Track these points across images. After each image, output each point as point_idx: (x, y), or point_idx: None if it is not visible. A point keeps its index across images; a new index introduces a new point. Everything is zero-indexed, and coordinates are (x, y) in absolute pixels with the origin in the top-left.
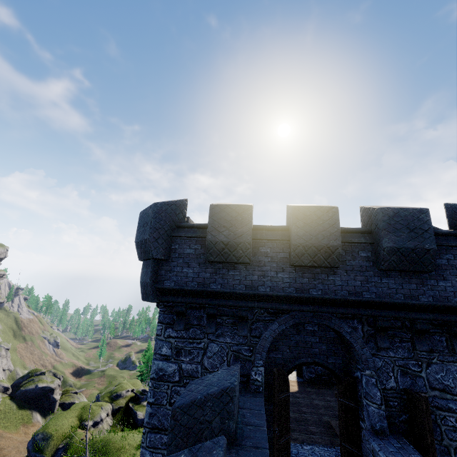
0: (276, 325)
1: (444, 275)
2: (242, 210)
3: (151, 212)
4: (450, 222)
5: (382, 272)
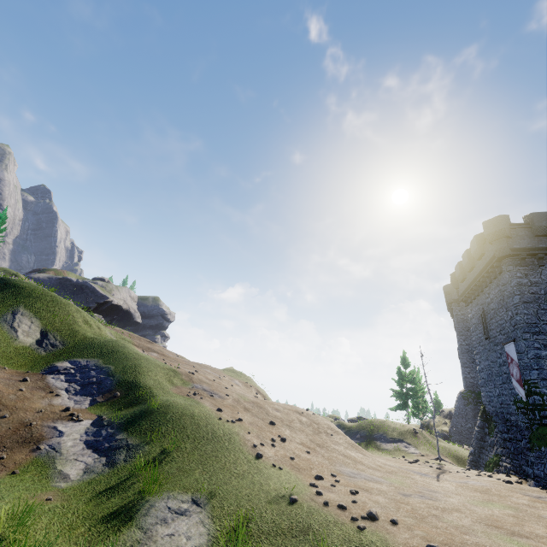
0: None
1: None
2: None
3: (500, 218)
4: None
5: None
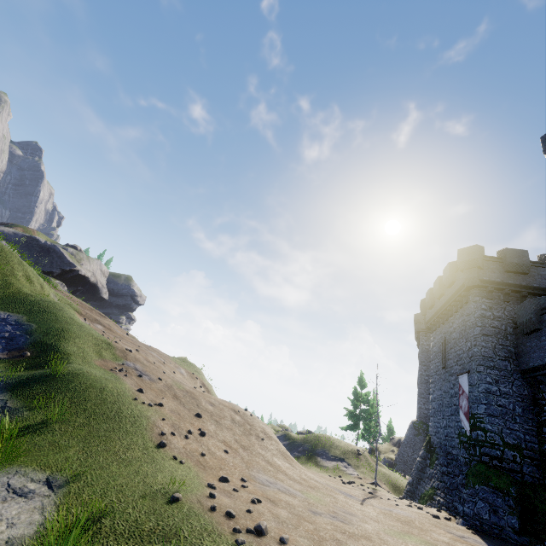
0: None
1: None
2: (523, 251)
3: (475, 248)
4: None
5: None
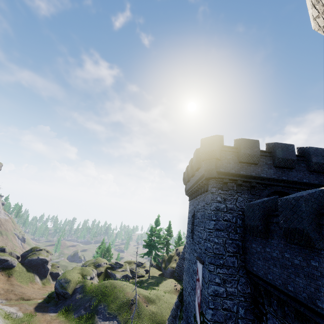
0: (266, 191)
1: None
2: (255, 141)
3: (215, 138)
4: None
5: (310, 172)
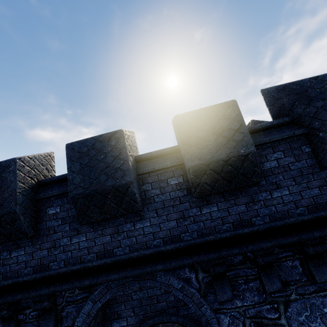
0: (89, 304)
1: (277, 182)
2: (2, 168)
3: None
4: (271, 111)
5: (200, 199)
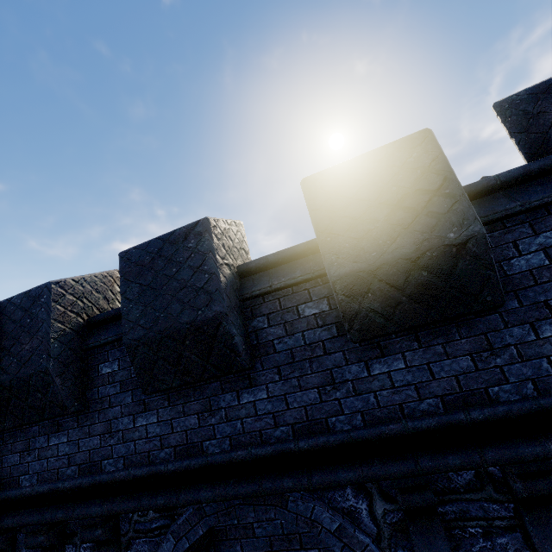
0: (170, 542)
1: (550, 302)
2: (31, 300)
3: None
4: (523, 144)
5: (366, 345)
